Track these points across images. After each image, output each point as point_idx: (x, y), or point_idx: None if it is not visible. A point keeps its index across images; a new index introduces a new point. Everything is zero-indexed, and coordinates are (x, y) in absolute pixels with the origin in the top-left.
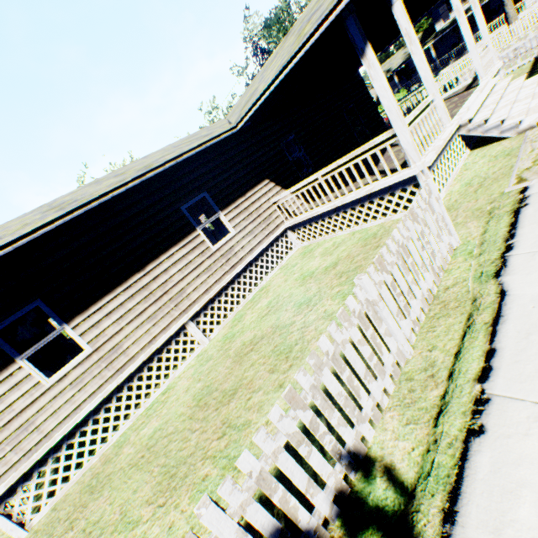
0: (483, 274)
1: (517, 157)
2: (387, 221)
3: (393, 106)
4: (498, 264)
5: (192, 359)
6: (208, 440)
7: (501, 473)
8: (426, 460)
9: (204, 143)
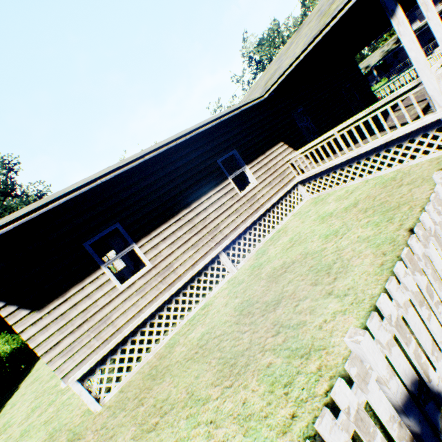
0: None
1: None
2: (403, 167)
3: (421, 56)
4: None
5: (224, 284)
6: (262, 338)
7: None
8: None
9: (240, 107)
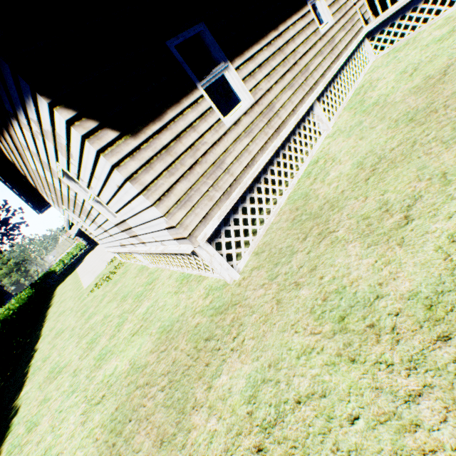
0: None
1: None
2: None
3: None
4: None
5: (322, 142)
6: None
7: None
8: None
9: None
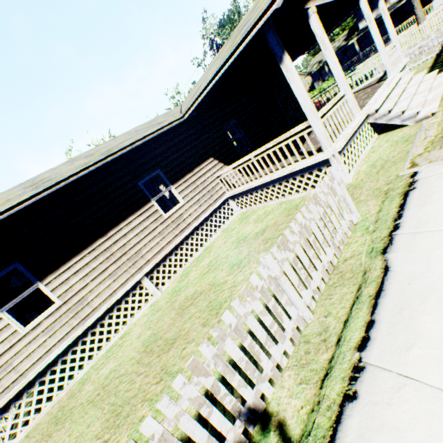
0: (374, 250)
1: (413, 143)
2: (307, 194)
3: (308, 103)
4: (386, 241)
5: (147, 308)
6: (149, 384)
7: (365, 438)
8: (310, 419)
9: (156, 131)
